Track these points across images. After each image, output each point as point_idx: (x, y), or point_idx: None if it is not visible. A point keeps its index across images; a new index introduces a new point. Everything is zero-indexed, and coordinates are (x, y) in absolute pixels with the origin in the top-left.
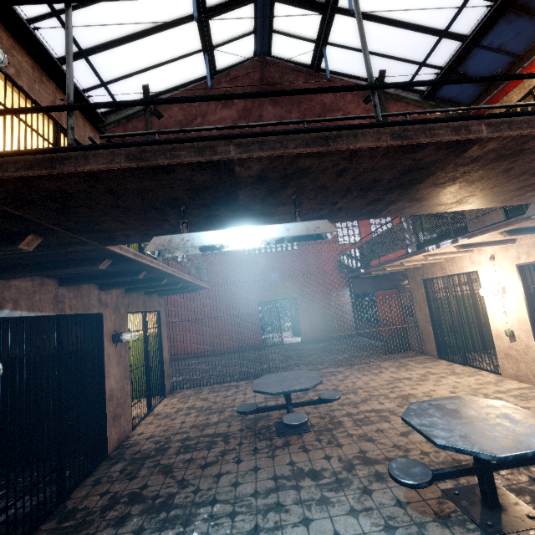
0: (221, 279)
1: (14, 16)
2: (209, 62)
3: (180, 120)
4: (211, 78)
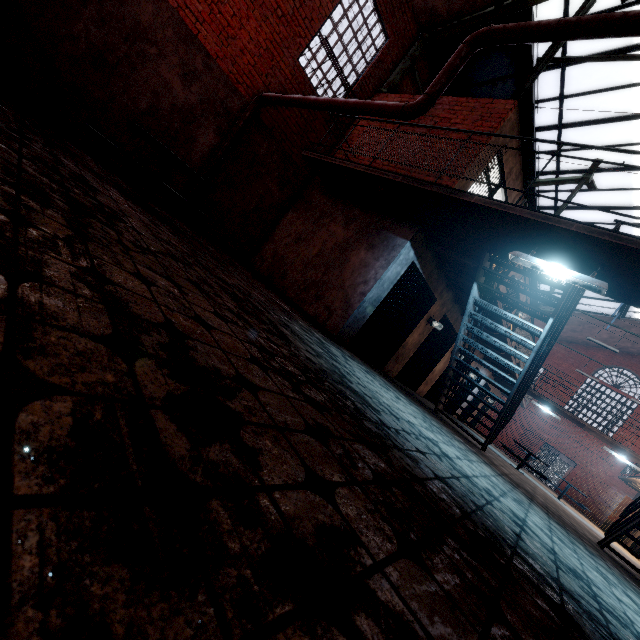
0: (532, 408)
1: (535, 285)
2: (620, 314)
3: (581, 321)
4: (618, 318)
